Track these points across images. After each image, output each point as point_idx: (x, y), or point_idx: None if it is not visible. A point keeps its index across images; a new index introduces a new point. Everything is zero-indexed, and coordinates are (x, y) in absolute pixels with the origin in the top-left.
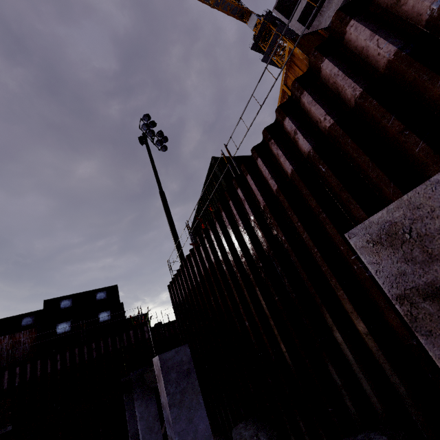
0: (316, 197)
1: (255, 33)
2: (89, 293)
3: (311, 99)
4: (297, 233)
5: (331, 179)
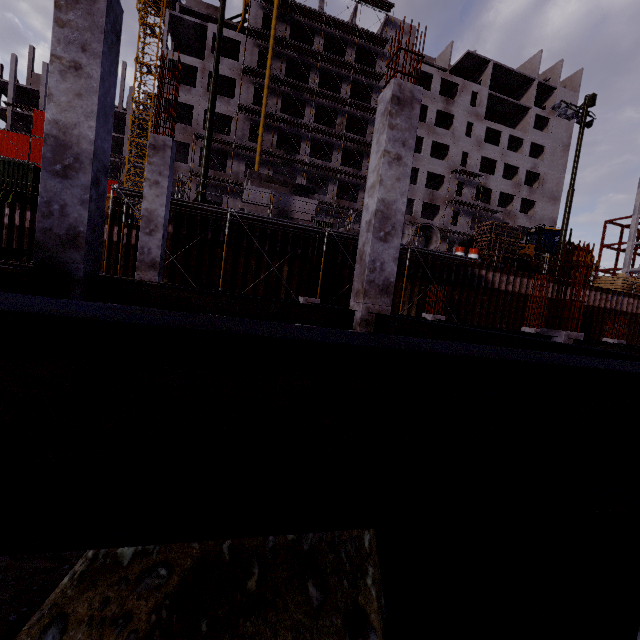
0: None
1: None
2: None
3: None
4: None
5: None
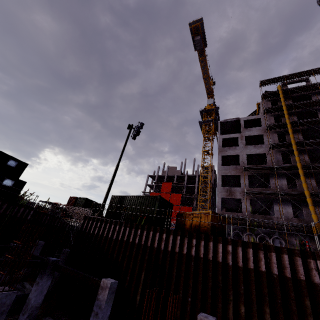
0: (185, 268)
1: (207, 107)
2: (6, 155)
3: (203, 245)
4: (172, 269)
5: (192, 269)
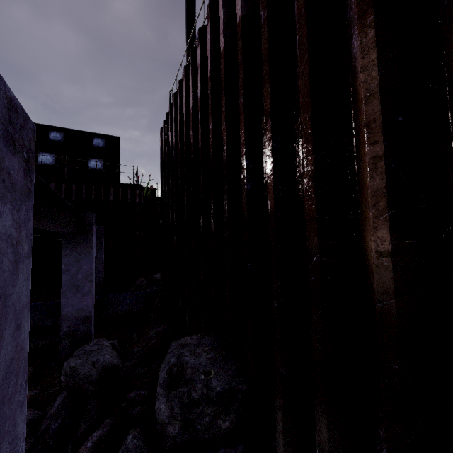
0: None
1: None
2: (85, 134)
3: None
4: None
5: None
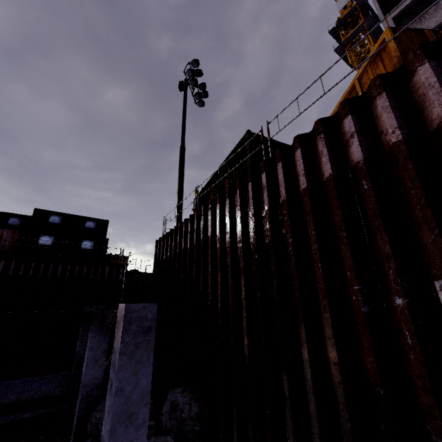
0: (344, 213)
1: (340, 16)
2: (80, 218)
3: (387, 104)
4: (306, 240)
5: (370, 200)
